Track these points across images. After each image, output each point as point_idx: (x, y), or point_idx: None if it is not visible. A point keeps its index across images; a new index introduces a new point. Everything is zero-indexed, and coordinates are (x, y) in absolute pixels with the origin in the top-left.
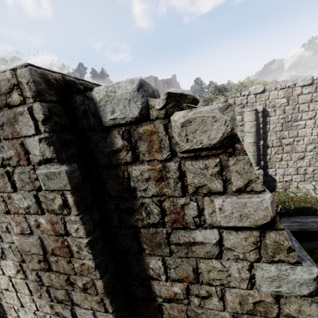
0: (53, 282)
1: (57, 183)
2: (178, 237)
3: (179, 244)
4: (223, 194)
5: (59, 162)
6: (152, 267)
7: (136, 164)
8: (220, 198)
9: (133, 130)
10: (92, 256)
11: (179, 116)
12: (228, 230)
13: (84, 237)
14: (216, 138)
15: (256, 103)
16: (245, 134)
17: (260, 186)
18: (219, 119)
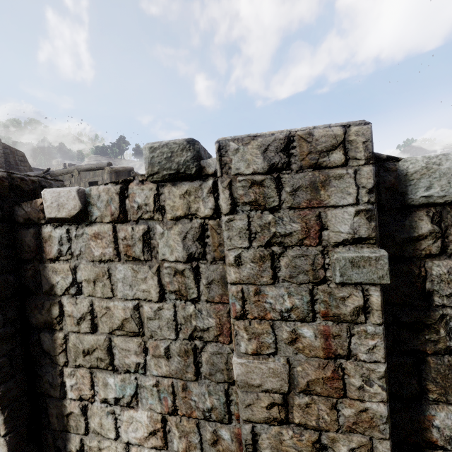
0: (283, 446)
1: (368, 273)
2: None
3: None
4: None
5: (376, 244)
6: (437, 425)
7: (445, 258)
8: None
9: (449, 213)
10: (386, 396)
11: None
12: None
13: (383, 362)
14: None
15: None
16: None
17: None
18: None
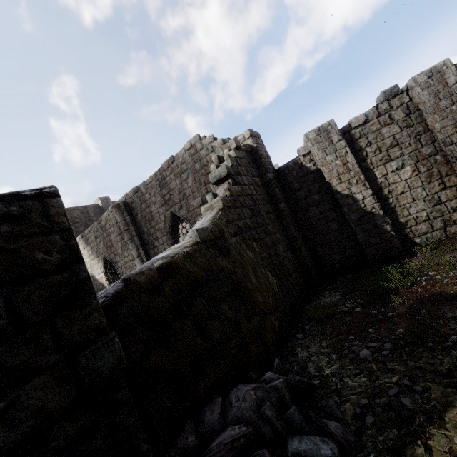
0: None
1: None
2: None
3: None
4: None
5: None
6: None
7: None
8: None
9: None
10: None
11: None
12: None
13: None
14: None
15: None
16: None
17: None
18: None
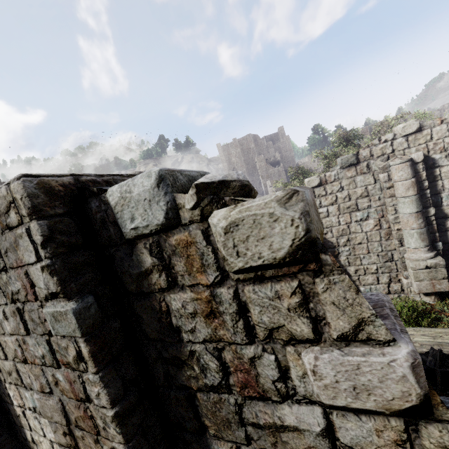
0: None
1: (66, 327)
2: (255, 414)
3: (258, 425)
4: (316, 343)
5: (65, 298)
6: None
7: (175, 291)
8: (311, 351)
9: (163, 242)
10: (123, 438)
11: (218, 217)
12: (339, 410)
13: (108, 407)
14: (283, 249)
15: (409, 150)
16: (399, 201)
17: (384, 332)
18: (281, 217)
